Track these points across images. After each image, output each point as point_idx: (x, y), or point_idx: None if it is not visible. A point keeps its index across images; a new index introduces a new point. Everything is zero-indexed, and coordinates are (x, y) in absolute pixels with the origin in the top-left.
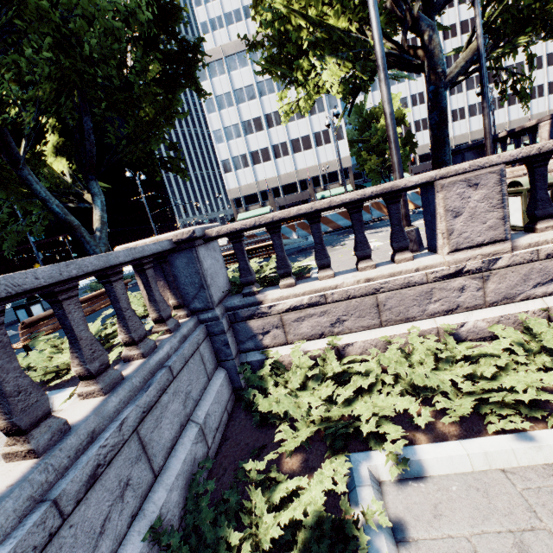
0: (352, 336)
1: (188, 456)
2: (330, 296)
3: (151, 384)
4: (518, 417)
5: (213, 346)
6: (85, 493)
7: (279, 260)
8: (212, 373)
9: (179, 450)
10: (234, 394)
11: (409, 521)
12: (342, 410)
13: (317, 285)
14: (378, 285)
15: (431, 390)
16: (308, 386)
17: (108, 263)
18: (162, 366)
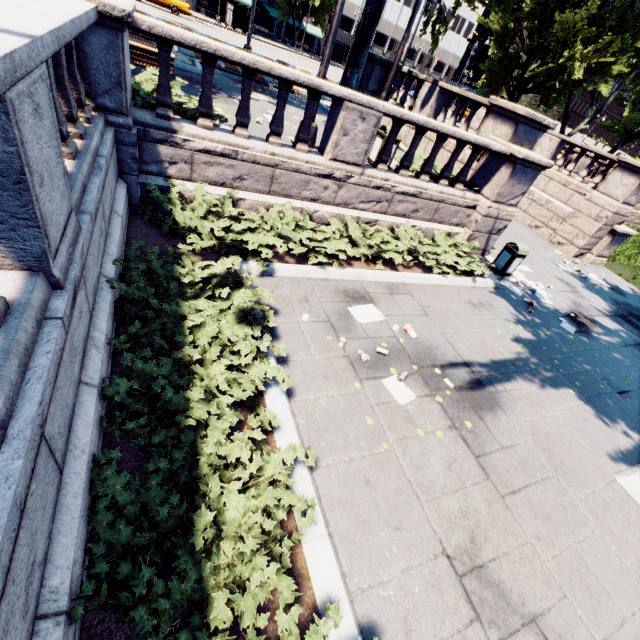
0: (246, 194)
1: (120, 235)
2: (241, 155)
3: (101, 167)
4: (324, 258)
5: (118, 156)
6: (95, 221)
7: (204, 97)
8: (117, 181)
9: (114, 228)
10: (129, 209)
11: (264, 288)
12: (237, 236)
13: (233, 140)
14: (279, 162)
15: (289, 240)
16: (208, 218)
17: (81, 28)
18: (98, 155)
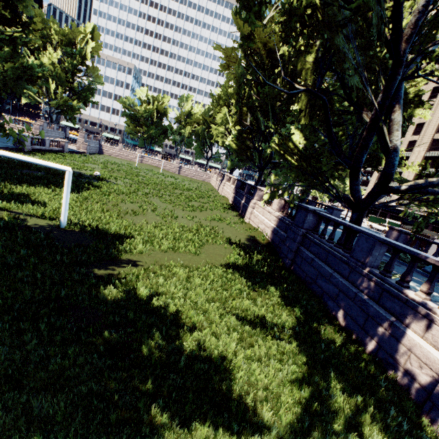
0: None
1: None
2: None
3: None
4: None
5: None
6: None
7: None
8: None
9: None
10: None
11: None
12: None
13: None
14: None
15: None
16: None
17: None
18: None
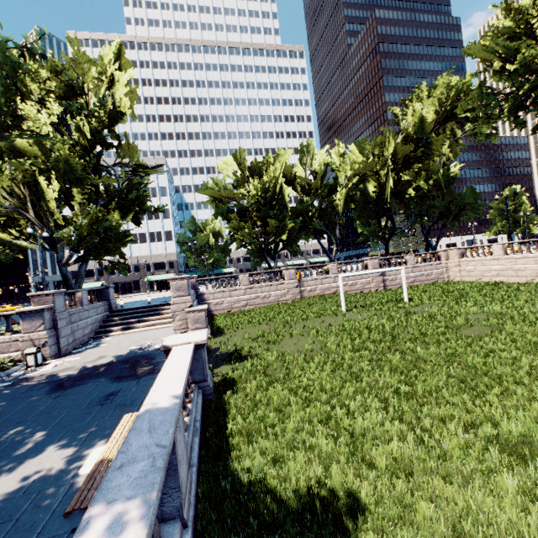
0: None
1: None
2: None
3: None
4: None
5: None
6: None
7: None
8: None
9: None
10: None
11: None
12: None
13: None
14: None
15: None
16: None
17: None
18: None
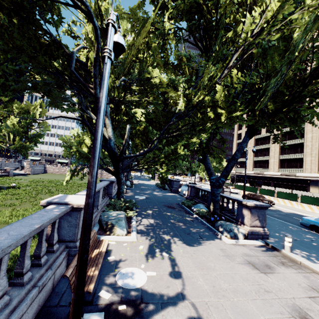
0: None
1: None
2: None
3: None
4: None
5: None
6: None
7: None
8: None
9: None
10: None
11: None
12: None
13: None
14: None
15: None
16: None
17: None
18: None
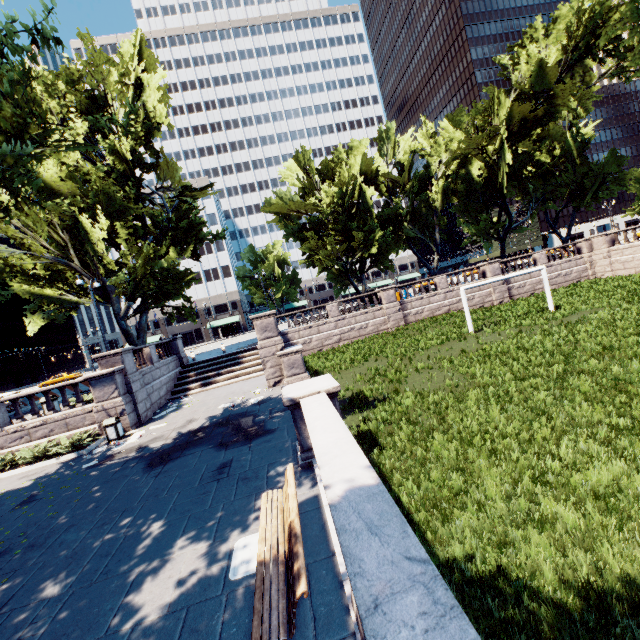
0: None
1: None
2: None
3: None
4: None
5: None
6: None
7: None
8: None
9: None
10: None
11: None
12: None
13: None
14: None
15: None
16: None
17: None
18: None
